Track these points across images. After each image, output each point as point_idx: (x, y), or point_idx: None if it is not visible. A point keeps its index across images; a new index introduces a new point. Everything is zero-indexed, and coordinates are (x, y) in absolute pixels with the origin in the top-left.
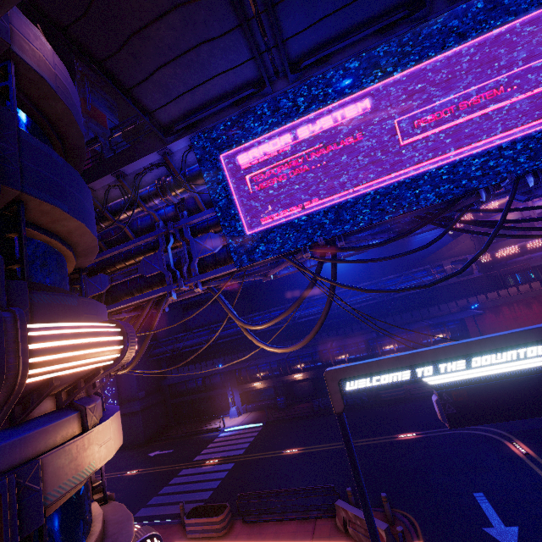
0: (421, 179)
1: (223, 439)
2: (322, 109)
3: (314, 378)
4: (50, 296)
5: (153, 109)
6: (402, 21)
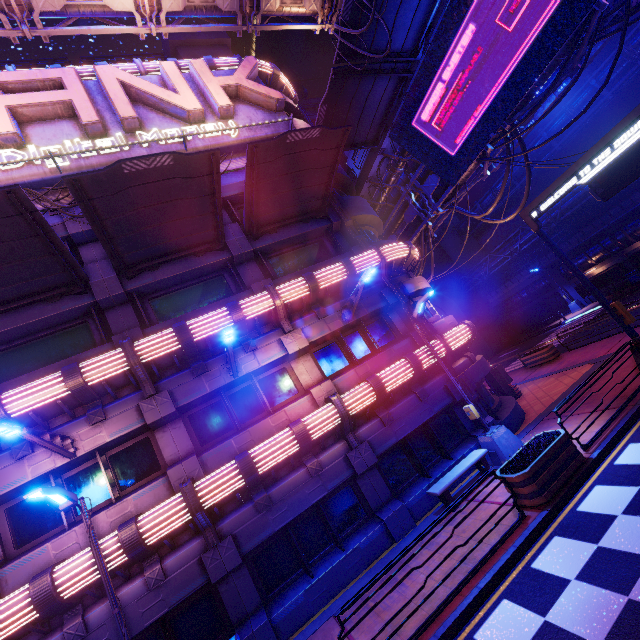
0: (536, 43)
1: (564, 327)
2: (444, 61)
3: None
4: (378, 243)
5: (365, 139)
6: None
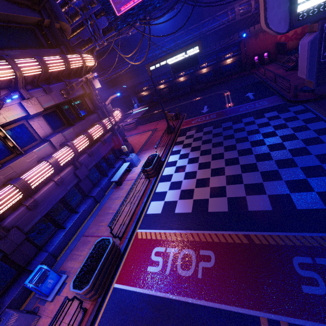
0: None
1: (133, 115)
2: None
3: (169, 87)
4: (76, 49)
5: None
6: None
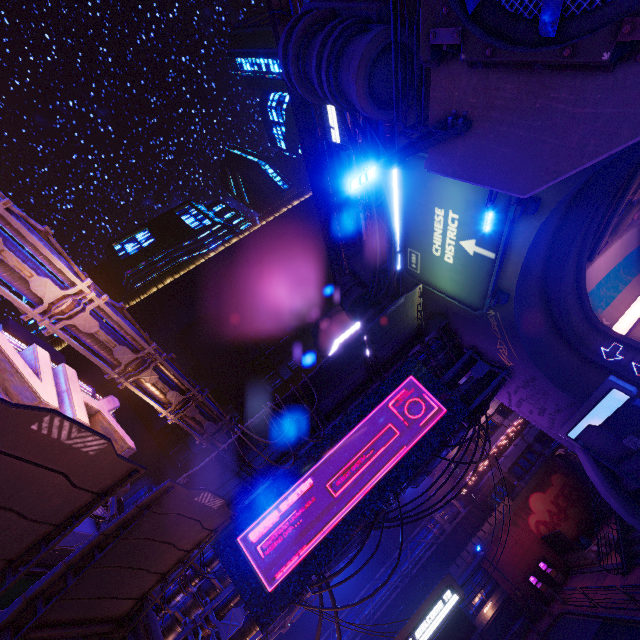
0: (352, 512)
1: None
2: (286, 493)
3: None
4: None
5: None
6: (310, 437)
